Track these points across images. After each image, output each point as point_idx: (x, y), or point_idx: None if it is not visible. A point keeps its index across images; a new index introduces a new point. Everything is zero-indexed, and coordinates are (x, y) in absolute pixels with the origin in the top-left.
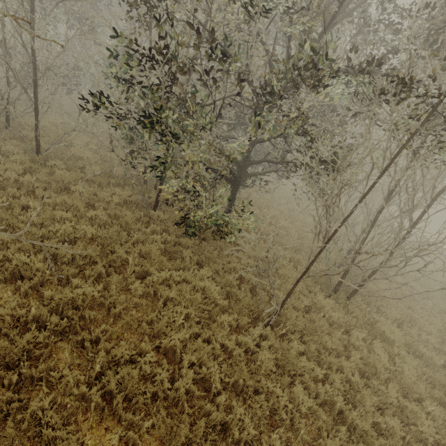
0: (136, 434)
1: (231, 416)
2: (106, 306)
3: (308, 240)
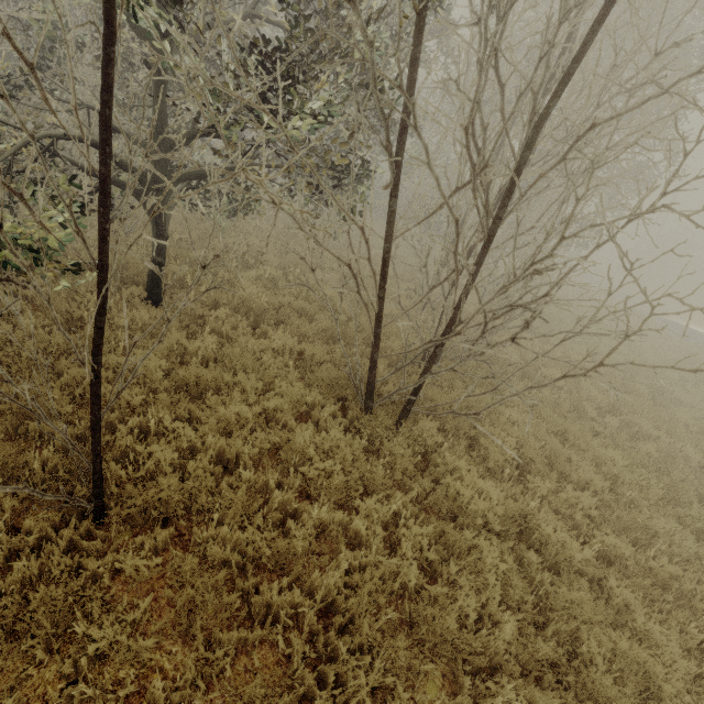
0: None
1: None
2: None
3: (372, 319)
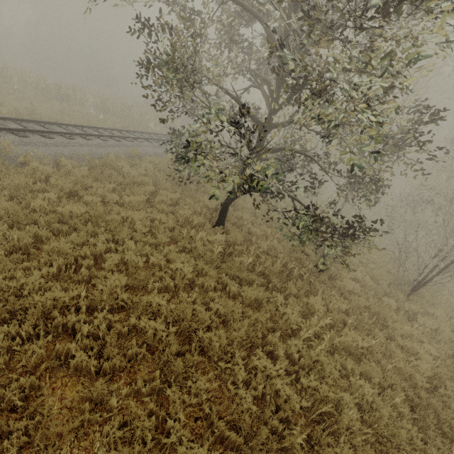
0: None
1: None
2: None
3: None
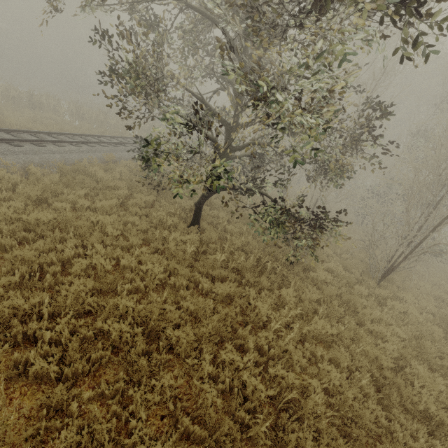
0: None
1: None
2: None
3: None
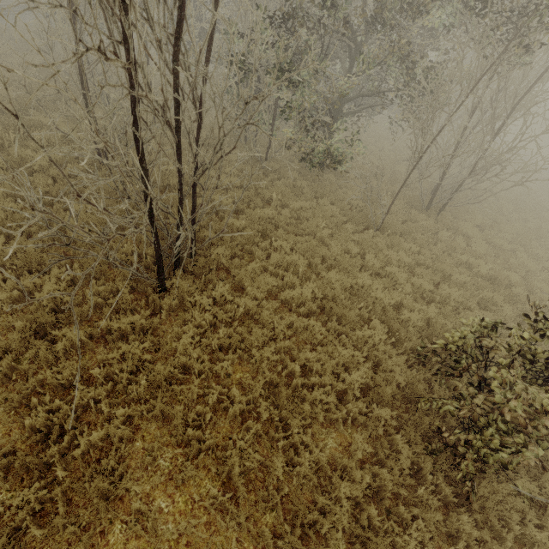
0: (322, 266)
1: (367, 259)
2: (273, 223)
3: (401, 175)
